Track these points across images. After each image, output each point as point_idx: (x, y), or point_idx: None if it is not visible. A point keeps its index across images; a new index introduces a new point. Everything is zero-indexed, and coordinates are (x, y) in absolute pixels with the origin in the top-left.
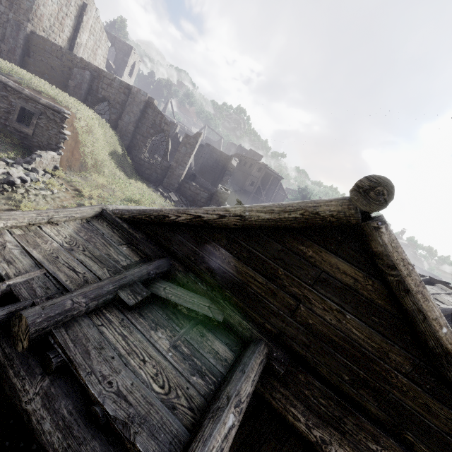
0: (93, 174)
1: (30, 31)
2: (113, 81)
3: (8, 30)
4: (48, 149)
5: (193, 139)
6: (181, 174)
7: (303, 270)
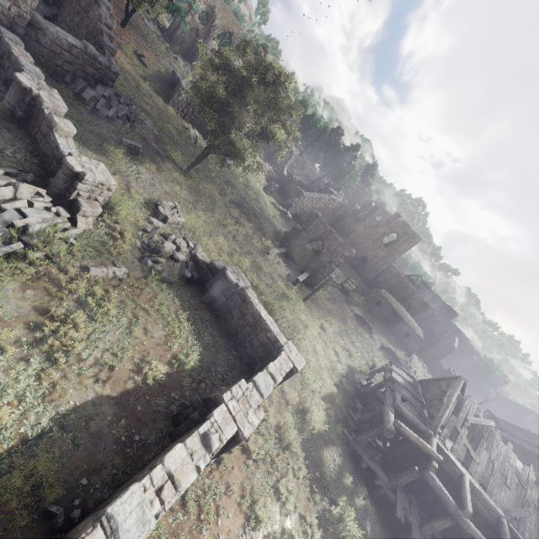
0: (415, 358)
1: (389, 264)
2: (418, 298)
3: (380, 262)
4: (409, 349)
5: (449, 341)
6: (432, 354)
7: (533, 462)
